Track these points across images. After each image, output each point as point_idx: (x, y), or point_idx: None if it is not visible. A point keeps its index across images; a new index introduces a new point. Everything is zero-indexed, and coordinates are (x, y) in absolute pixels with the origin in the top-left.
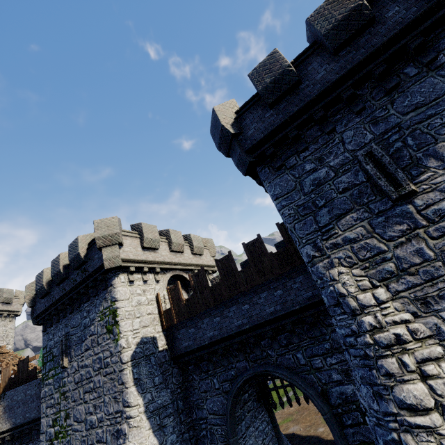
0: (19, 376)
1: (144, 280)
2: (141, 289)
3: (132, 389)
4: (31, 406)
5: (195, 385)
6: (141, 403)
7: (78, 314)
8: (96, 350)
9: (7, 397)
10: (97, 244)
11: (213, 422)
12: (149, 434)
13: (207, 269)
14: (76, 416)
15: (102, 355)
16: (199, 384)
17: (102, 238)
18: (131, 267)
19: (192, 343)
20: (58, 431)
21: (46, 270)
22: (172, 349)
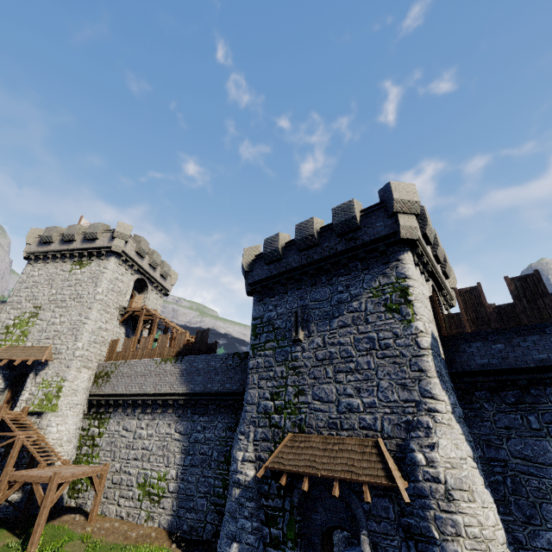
0: (196, 346)
1: (423, 271)
2: (420, 279)
3: (436, 380)
4: (214, 378)
5: (484, 416)
6: (447, 401)
7: (327, 288)
8: (364, 328)
9: (185, 361)
10: (394, 207)
11: (521, 469)
12: (463, 440)
13: (450, 298)
14: (319, 395)
15: (376, 335)
16: (494, 417)
17: (401, 202)
18: (419, 248)
19: (496, 361)
20: (282, 406)
21: (281, 234)
22: (451, 363)
